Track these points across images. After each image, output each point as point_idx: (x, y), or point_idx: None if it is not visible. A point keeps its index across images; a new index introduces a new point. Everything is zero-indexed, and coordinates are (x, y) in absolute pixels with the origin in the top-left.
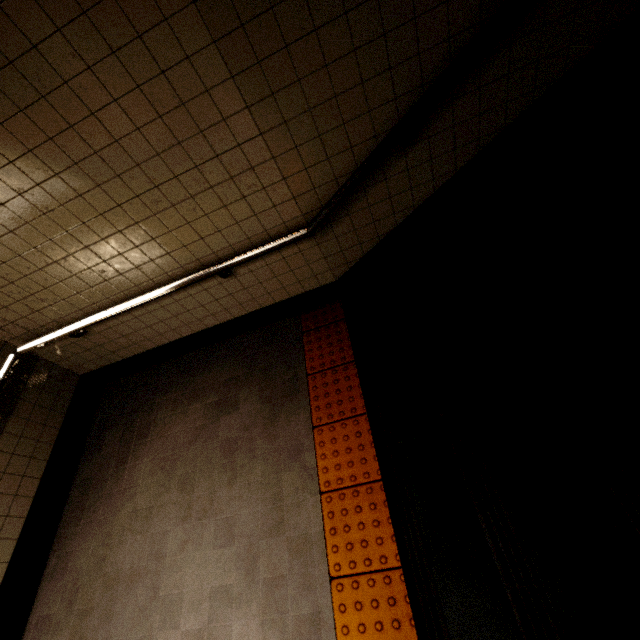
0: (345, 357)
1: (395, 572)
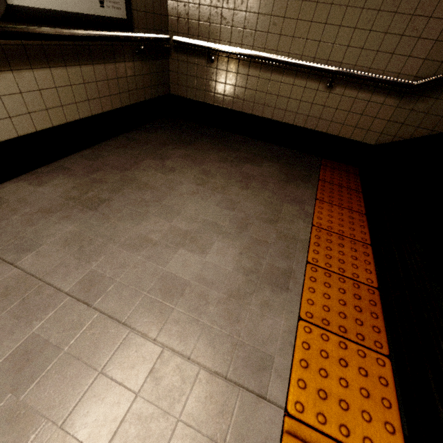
0: (350, 186)
1: (364, 285)
